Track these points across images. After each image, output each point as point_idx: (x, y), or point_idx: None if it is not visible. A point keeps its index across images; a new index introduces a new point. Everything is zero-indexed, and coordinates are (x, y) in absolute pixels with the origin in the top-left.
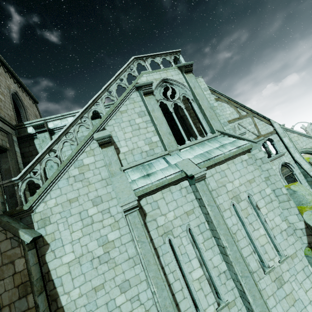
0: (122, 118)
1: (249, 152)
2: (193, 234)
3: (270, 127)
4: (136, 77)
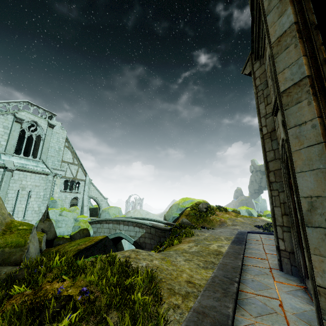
0: None
1: (47, 175)
2: None
3: (85, 177)
4: (19, 110)
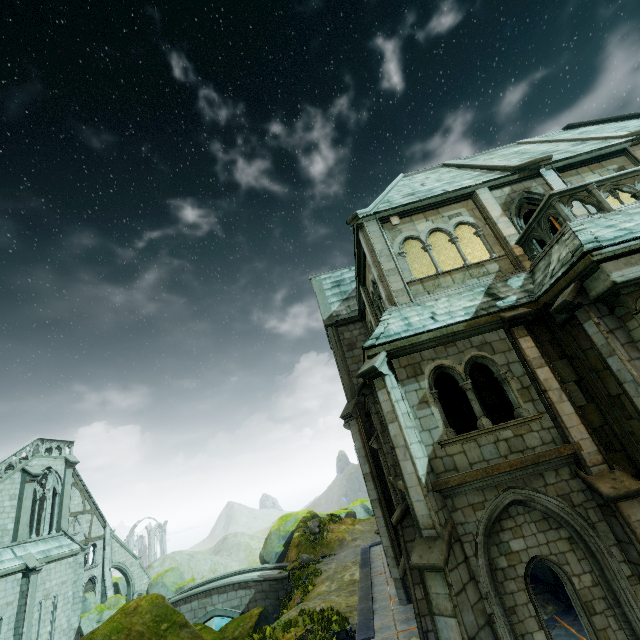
0: None
1: (76, 556)
2: (3, 624)
3: (103, 530)
4: (29, 458)
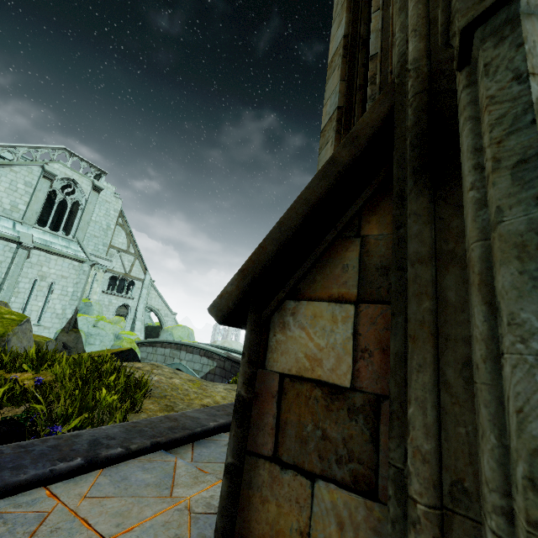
0: (8, 174)
1: (82, 264)
2: None
3: (143, 275)
4: (52, 160)
